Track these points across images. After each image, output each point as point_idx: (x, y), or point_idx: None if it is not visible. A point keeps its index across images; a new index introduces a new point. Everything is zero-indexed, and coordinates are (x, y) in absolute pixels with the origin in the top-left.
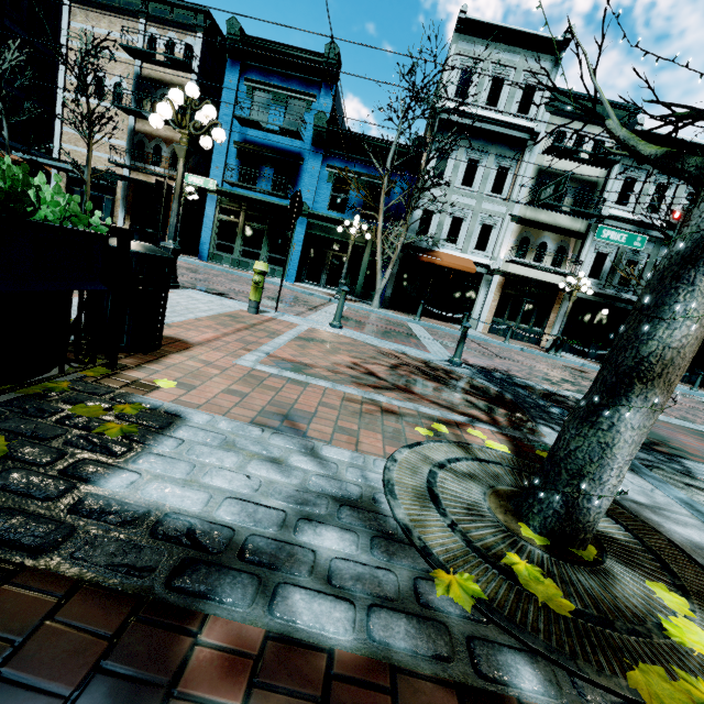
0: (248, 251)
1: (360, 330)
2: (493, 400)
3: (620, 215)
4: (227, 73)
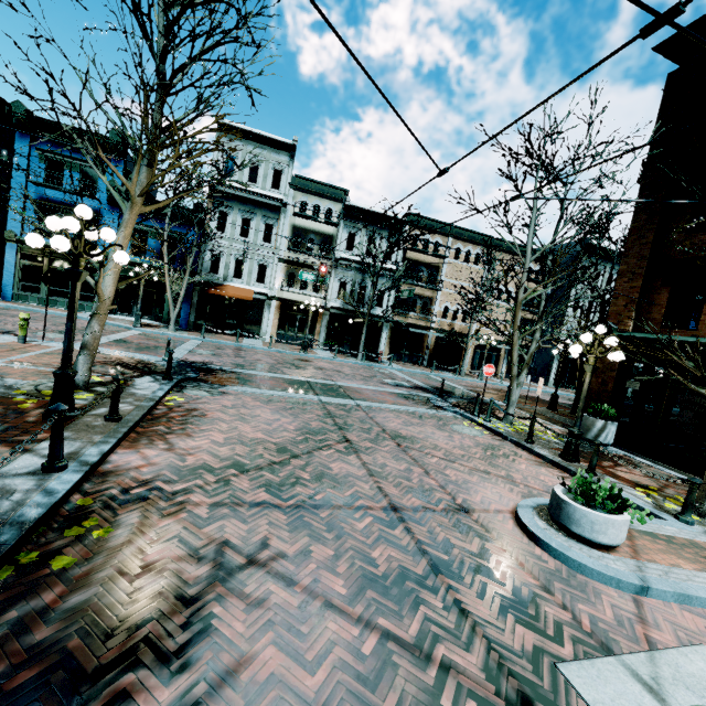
0: (55, 290)
1: (119, 348)
2: (146, 372)
3: (348, 257)
4: (17, 142)
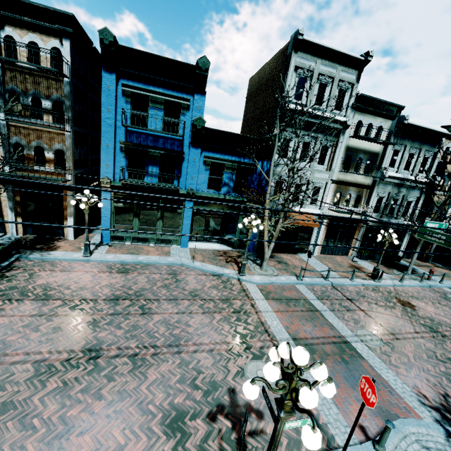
0: (144, 228)
1: (349, 391)
2: None
3: (393, 175)
4: (103, 78)
